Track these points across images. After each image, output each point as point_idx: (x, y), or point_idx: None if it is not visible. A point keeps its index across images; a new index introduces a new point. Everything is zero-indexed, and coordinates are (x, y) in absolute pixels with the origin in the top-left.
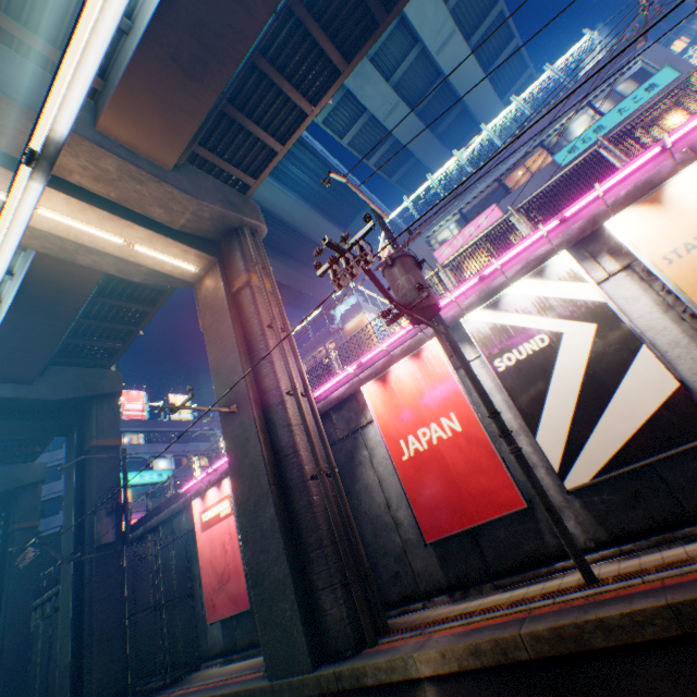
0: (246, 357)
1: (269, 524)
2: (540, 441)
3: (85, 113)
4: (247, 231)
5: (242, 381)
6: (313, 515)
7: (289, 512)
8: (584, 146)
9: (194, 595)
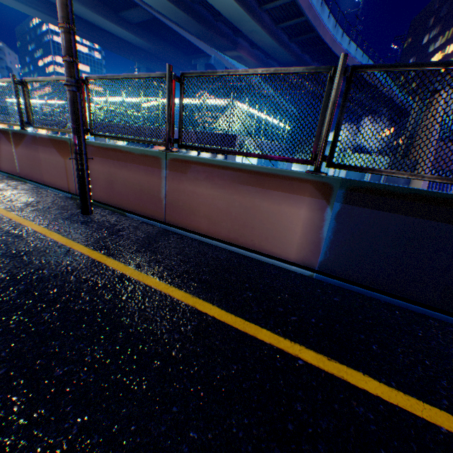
0: None
1: None
2: None
3: None
4: None
5: None
6: None
7: None
8: None
9: None
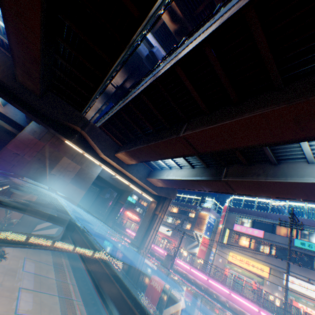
0: (145, 231)
1: (124, 267)
2: (164, 310)
3: (147, 174)
4: (168, 199)
5: (140, 236)
6: (130, 274)
7: (128, 269)
8: (307, 247)
9: None
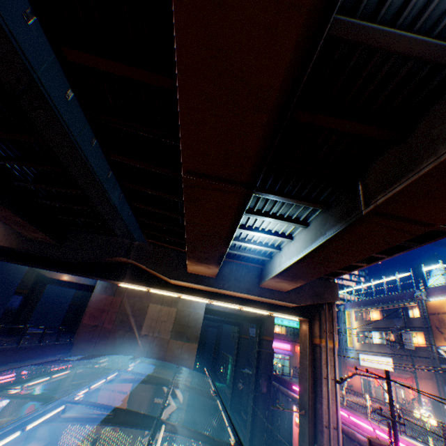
0: (311, 387)
1: None
2: None
3: (256, 278)
4: (324, 306)
5: (306, 401)
6: None
7: None
8: None
9: (290, 442)
